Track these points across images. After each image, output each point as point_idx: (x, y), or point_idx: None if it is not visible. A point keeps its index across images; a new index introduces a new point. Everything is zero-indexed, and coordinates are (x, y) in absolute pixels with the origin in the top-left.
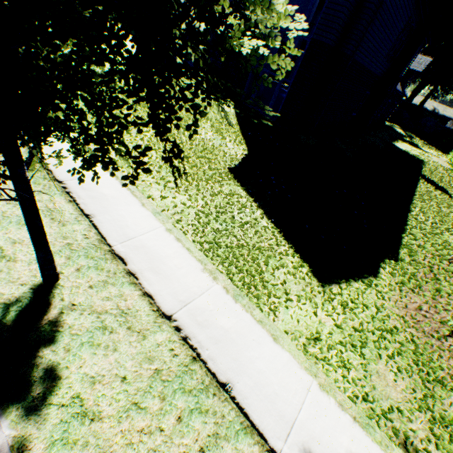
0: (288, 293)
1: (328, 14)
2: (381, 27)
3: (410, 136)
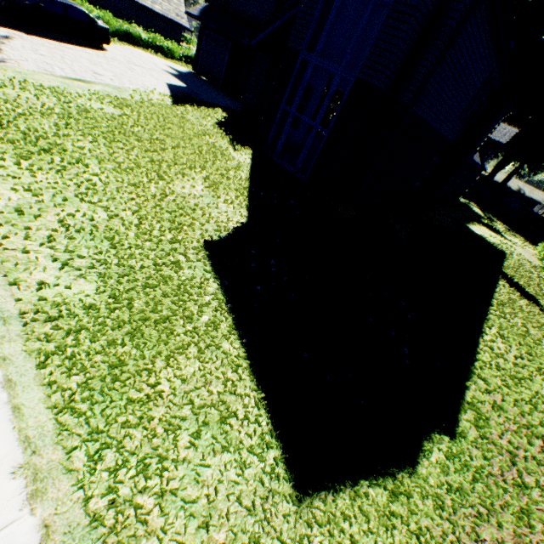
0: (210, 528)
1: (378, 47)
2: (453, 77)
3: (490, 218)
